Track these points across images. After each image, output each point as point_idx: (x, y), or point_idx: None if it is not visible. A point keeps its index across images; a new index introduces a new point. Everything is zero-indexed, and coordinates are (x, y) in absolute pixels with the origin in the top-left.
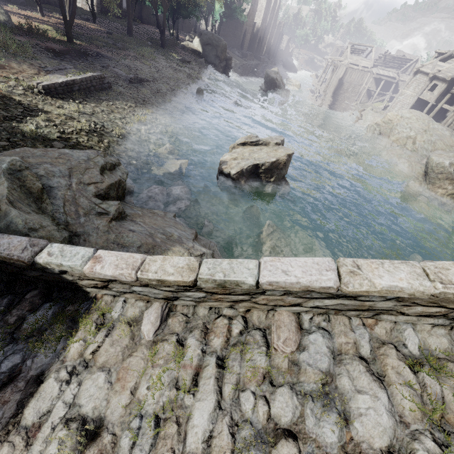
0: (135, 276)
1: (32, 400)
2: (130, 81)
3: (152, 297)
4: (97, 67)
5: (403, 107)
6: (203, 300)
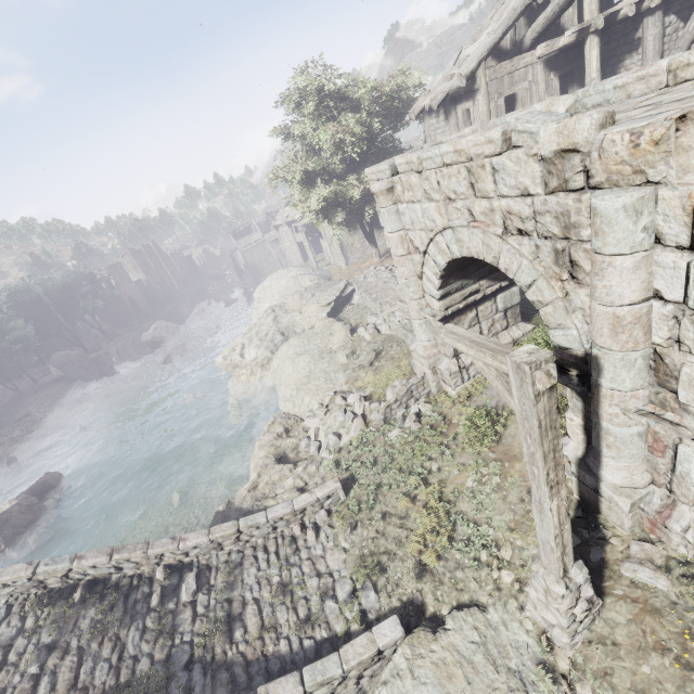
0: None
1: None
2: None
3: None
4: None
5: (296, 257)
6: None
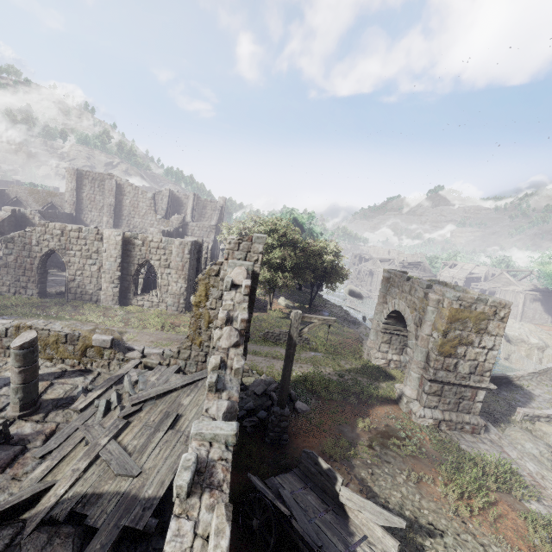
0: (527, 373)
1: (534, 394)
2: (356, 322)
3: (528, 379)
4: (341, 319)
5: None
6: (538, 376)
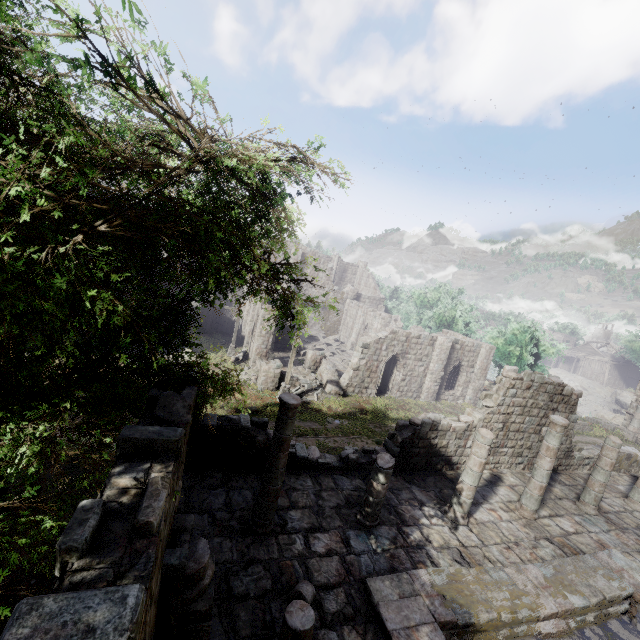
0: None
1: None
2: None
3: None
4: None
5: None
6: None
